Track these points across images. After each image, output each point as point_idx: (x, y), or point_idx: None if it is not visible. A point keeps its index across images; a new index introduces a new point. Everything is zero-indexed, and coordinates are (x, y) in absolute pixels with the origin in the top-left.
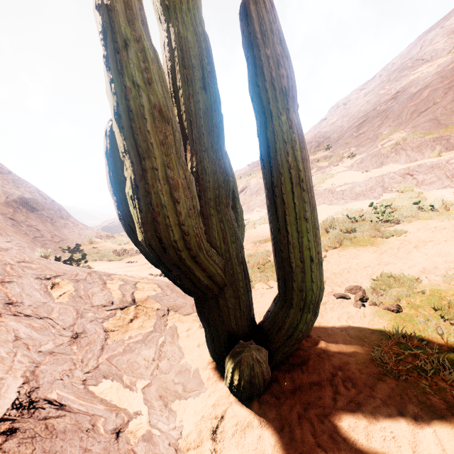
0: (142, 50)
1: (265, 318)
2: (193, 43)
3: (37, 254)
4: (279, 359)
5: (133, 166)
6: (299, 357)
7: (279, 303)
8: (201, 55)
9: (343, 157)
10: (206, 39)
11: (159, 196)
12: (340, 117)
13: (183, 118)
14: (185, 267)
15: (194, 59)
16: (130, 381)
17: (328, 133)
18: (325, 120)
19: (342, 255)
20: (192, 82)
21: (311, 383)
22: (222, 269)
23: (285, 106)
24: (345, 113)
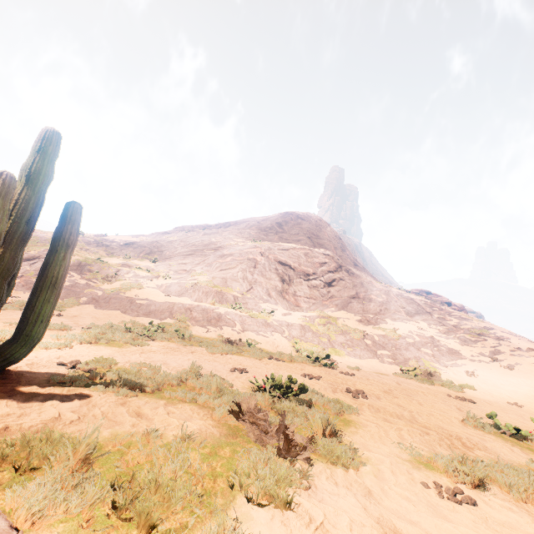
0: (4, 213)
1: None
2: (34, 203)
3: None
4: None
5: None
6: (5, 377)
7: (10, 340)
8: (35, 209)
9: (161, 275)
10: (44, 201)
11: None
12: (179, 239)
13: (6, 230)
14: None
15: (30, 210)
16: None
17: (163, 247)
18: (169, 235)
19: (91, 348)
20: (22, 218)
21: (6, 383)
22: None
23: (66, 251)
24: (185, 239)
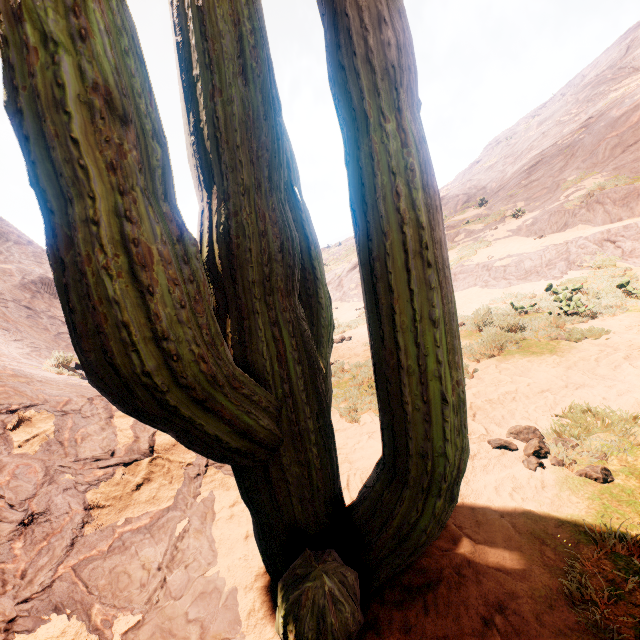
0: None
1: (360, 498)
2: None
3: (52, 359)
4: (383, 580)
5: (49, 215)
6: (422, 574)
7: (383, 477)
8: (236, 14)
9: (506, 216)
10: None
11: (99, 280)
12: (501, 158)
13: (203, 132)
14: (180, 421)
15: (222, 21)
16: (103, 617)
17: (482, 182)
18: (479, 163)
19: (503, 369)
20: (219, 64)
21: (440, 638)
22: (272, 414)
23: (393, 101)
24: (509, 152)
